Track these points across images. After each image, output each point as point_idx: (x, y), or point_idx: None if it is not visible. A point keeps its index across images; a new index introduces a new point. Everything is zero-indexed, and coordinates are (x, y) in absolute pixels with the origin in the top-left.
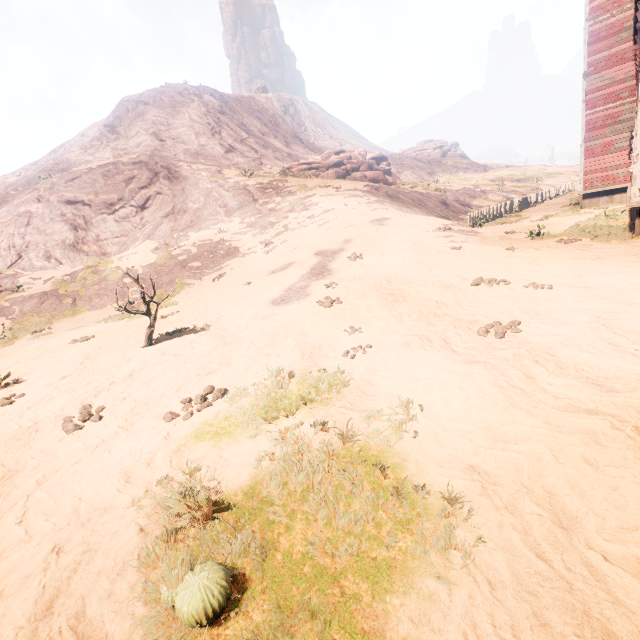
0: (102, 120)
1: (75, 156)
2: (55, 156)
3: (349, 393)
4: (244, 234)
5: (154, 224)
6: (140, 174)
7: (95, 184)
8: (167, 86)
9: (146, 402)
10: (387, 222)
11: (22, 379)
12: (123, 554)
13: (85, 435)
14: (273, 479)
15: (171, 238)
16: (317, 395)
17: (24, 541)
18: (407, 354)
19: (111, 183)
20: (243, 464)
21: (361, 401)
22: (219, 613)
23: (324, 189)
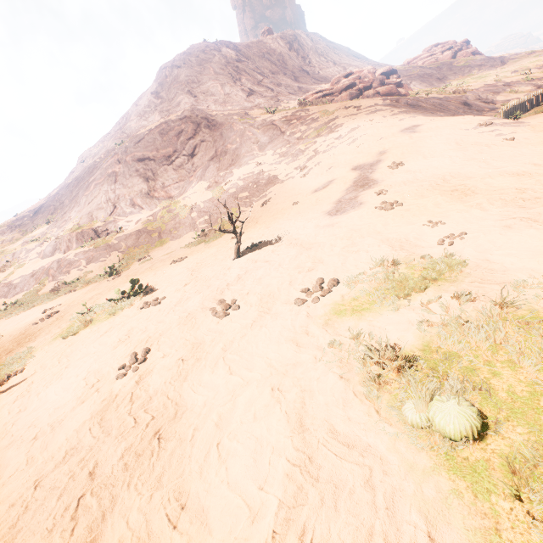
0: (148, 89)
1: (134, 123)
2: (120, 126)
3: (471, 271)
4: (279, 164)
5: (203, 167)
6: (186, 127)
7: (155, 142)
8: (192, 47)
9: (268, 294)
10: (419, 129)
11: (154, 289)
12: (337, 393)
13: (235, 319)
14: (448, 338)
15: (219, 177)
16: (440, 274)
17: (244, 385)
18: (516, 234)
19: (166, 139)
20: (400, 330)
21: (492, 276)
22: (479, 432)
23: (345, 110)
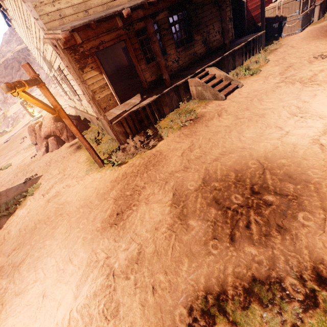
0: None
1: (5, 48)
2: None
3: None
4: (41, 95)
5: None
6: (15, 65)
7: (3, 73)
8: None
9: None
10: None
11: None
12: None
13: None
14: None
15: None
16: None
17: None
18: None
19: (7, 71)
20: None
21: None
22: None
23: None
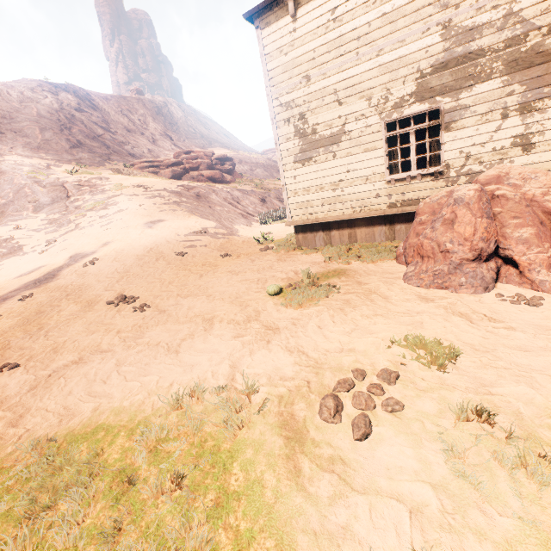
0: None
1: None
2: None
3: None
4: (39, 231)
5: None
6: None
7: None
8: (20, 81)
9: None
10: (158, 224)
11: None
12: None
13: None
14: None
15: None
16: None
17: None
18: None
19: None
20: None
21: None
22: None
23: (134, 189)
